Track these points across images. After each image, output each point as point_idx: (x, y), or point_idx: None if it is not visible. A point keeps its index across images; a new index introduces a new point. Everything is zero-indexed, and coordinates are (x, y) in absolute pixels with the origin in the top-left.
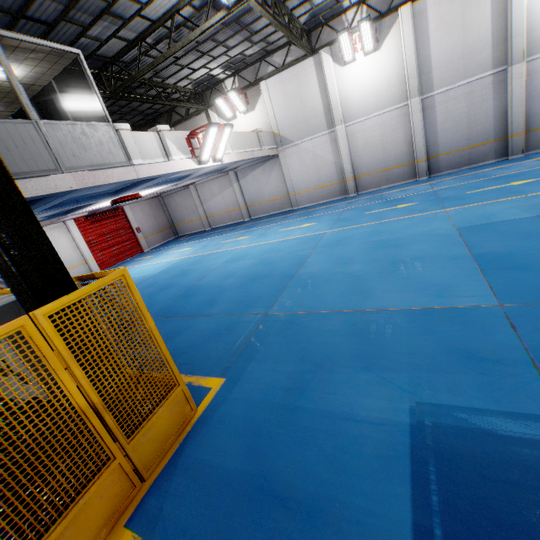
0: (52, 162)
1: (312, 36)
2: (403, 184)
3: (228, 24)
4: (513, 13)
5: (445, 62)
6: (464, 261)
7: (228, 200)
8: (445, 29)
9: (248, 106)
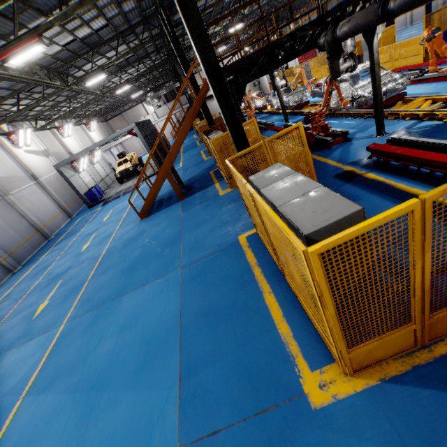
0: None
1: None
2: None
3: None
4: None
5: None
6: None
7: None
8: None
9: None
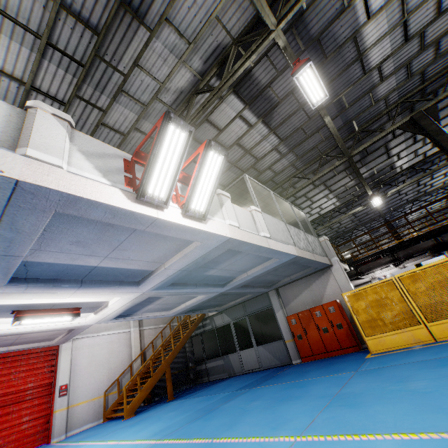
0: None
1: None
2: None
3: (375, 241)
4: None
5: None
6: None
7: None
8: None
9: None
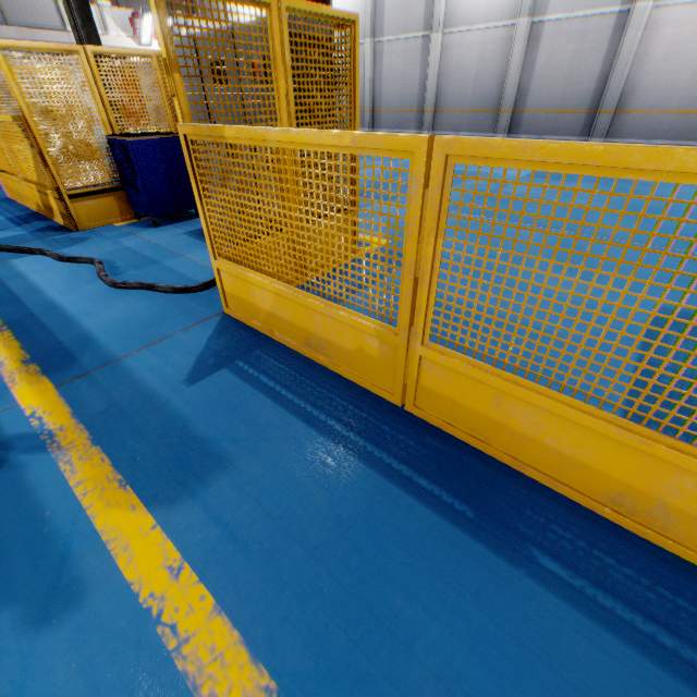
0: (3, 17)
1: None
2: None
3: None
4: None
5: (393, 9)
6: None
7: None
8: None
9: None
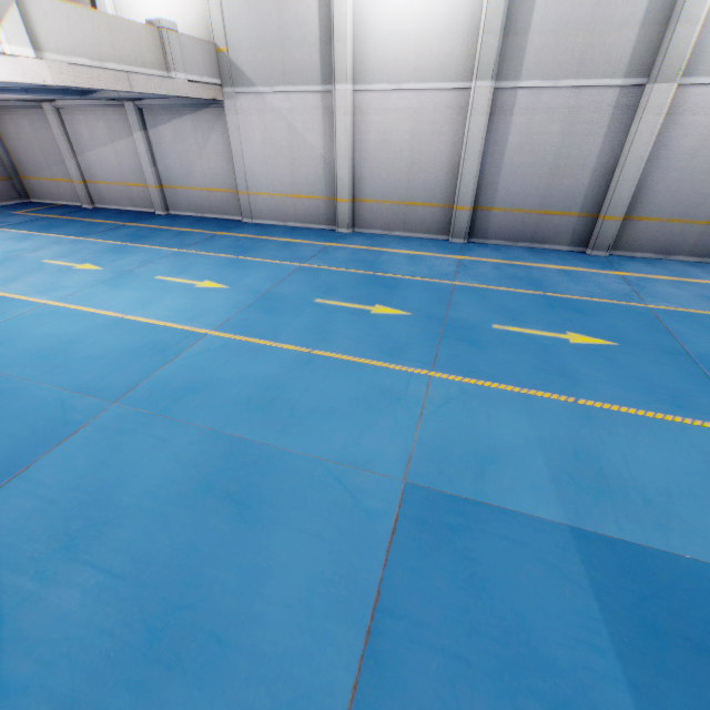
0: None
1: None
2: (426, 239)
3: None
4: None
5: (555, 24)
6: None
7: (125, 161)
8: None
9: None
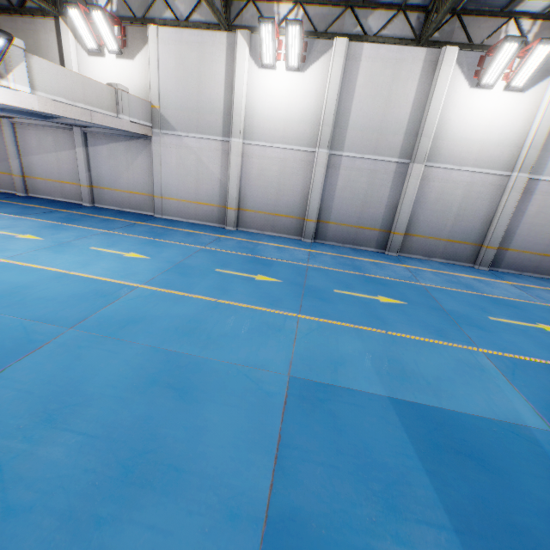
0: None
1: (233, 6)
2: (287, 238)
3: None
4: (430, 111)
5: (361, 126)
6: (240, 548)
7: (64, 166)
8: (371, 90)
9: (125, 49)
